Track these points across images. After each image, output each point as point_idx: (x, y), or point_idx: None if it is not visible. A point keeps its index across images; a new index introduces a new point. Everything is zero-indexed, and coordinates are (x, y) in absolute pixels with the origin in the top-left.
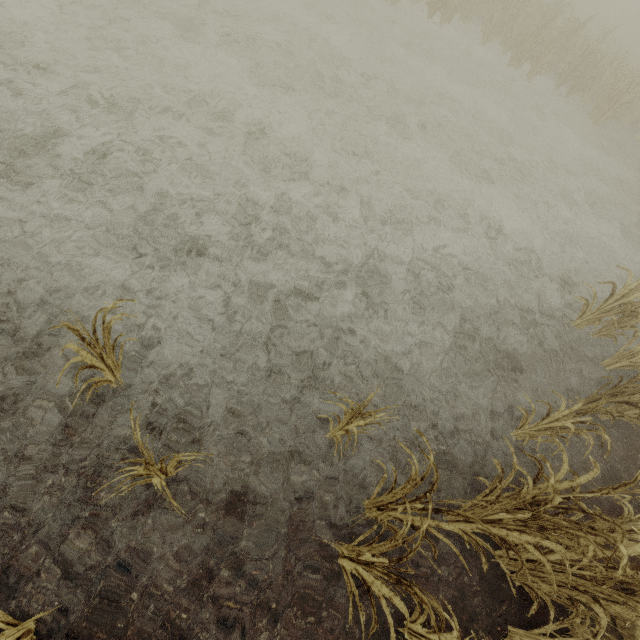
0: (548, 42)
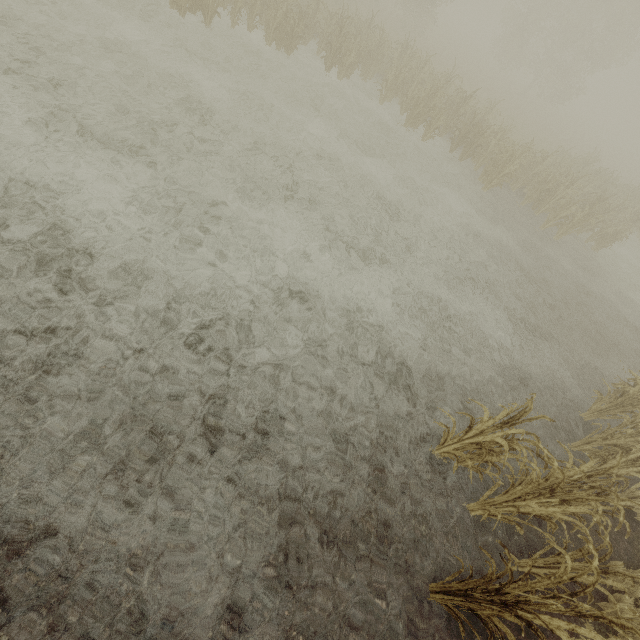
0: (438, 109)
